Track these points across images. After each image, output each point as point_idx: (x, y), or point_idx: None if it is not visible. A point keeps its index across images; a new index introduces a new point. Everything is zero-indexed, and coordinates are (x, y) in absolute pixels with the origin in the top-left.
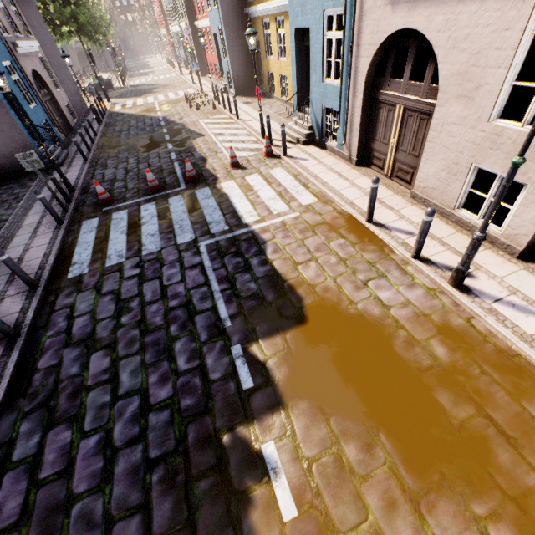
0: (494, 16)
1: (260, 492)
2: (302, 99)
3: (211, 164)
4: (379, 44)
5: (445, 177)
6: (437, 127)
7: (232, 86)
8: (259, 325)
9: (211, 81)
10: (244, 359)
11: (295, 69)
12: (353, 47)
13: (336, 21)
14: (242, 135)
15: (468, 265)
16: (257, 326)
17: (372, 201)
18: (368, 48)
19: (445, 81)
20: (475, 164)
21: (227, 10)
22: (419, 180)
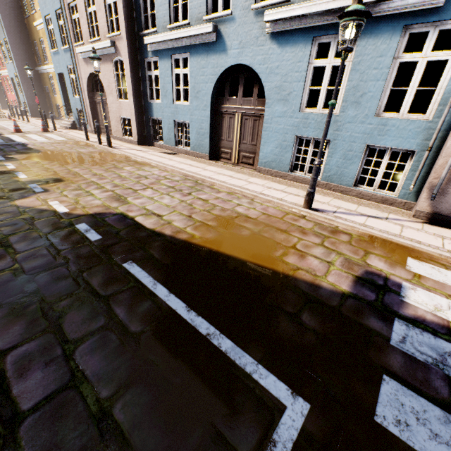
0: (108, 69)
1: (0, 167)
2: (69, 109)
3: (0, 131)
4: (87, 78)
5: (117, 124)
6: (110, 106)
7: (28, 110)
8: (14, 154)
9: (7, 103)
10: (2, 157)
11: (62, 93)
12: (80, 80)
13: (73, 70)
14: (29, 127)
15: (109, 136)
16: (13, 154)
17: (85, 129)
18: (85, 80)
19: (106, 89)
20: (121, 116)
21: (21, 65)
22: (113, 129)
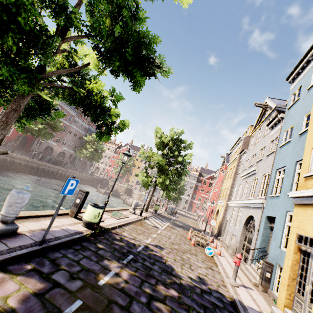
0: None
1: None
2: None
3: None
4: None
5: None
6: None
7: None
8: None
9: None
10: None
11: None
12: None
13: None
14: None
15: None
16: None
17: None
18: None
19: None
20: None
21: None
22: None
